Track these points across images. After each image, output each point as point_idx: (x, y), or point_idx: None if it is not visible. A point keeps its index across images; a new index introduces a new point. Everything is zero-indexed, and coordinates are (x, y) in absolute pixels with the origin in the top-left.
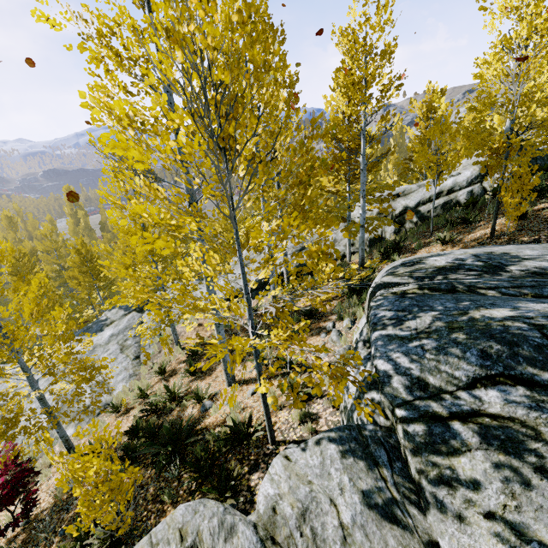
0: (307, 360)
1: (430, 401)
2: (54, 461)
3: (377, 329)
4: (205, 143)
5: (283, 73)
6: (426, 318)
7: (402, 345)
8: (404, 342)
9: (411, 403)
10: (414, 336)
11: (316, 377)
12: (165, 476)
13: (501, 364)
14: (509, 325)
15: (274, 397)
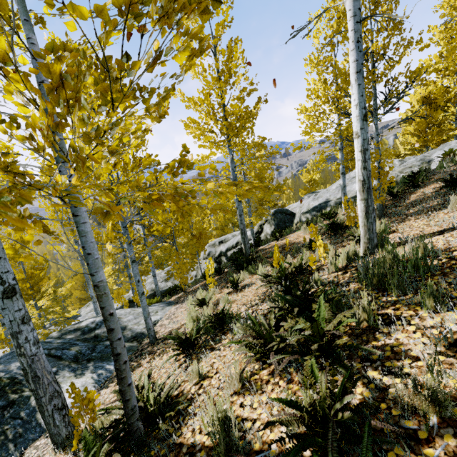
0: None
1: None
2: None
3: None
4: None
5: None
6: None
7: None
8: None
9: None
10: None
11: None
12: None
13: None
14: None
15: None
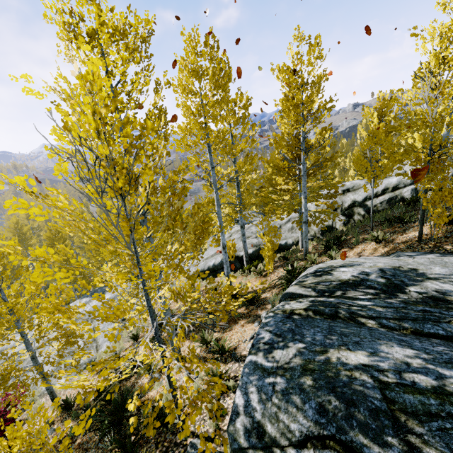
0: (238, 347)
1: (261, 452)
2: (44, 406)
3: (251, 352)
4: (82, 204)
5: (242, 98)
6: (291, 351)
7: (261, 378)
8: (264, 375)
9: (244, 451)
10: (273, 371)
11: (238, 368)
12: (104, 444)
13: (335, 424)
14: (356, 378)
15: (136, 419)
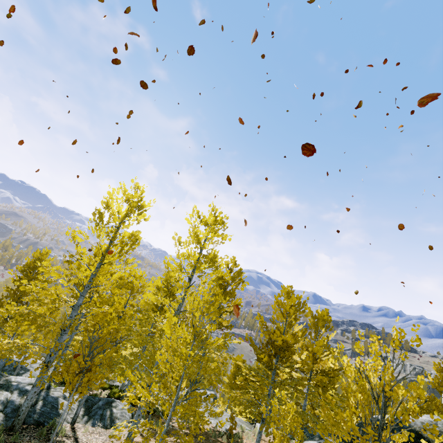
0: None
1: None
2: None
3: None
4: None
5: None
6: None
7: None
8: None
9: None
10: None
11: None
12: None
13: None
14: None
15: None
